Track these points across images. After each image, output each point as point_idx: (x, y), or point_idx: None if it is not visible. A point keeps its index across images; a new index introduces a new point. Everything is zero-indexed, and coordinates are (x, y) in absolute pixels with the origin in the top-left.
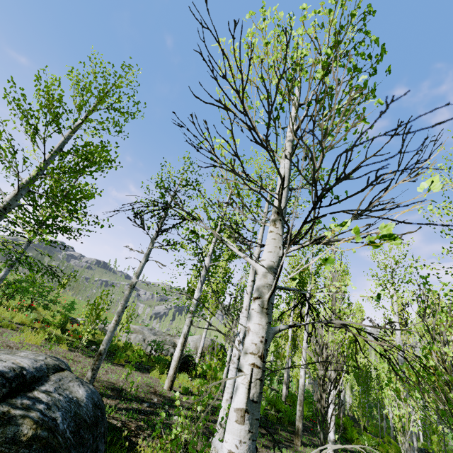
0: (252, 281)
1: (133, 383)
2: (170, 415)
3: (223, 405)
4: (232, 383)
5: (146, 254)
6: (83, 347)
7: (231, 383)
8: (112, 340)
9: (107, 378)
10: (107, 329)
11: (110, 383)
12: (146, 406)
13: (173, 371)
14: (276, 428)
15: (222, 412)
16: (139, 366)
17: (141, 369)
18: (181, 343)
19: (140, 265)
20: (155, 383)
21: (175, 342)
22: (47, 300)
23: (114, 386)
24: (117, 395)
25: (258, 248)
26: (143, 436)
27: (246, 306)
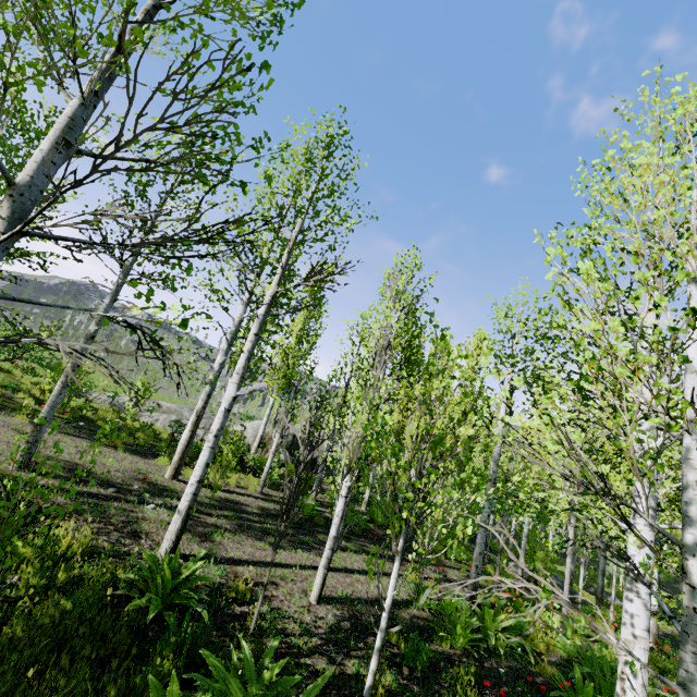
0: (254, 335)
1: (95, 464)
2: (146, 504)
3: (186, 490)
4: (202, 465)
5: (112, 291)
6: (62, 423)
7: (200, 466)
8: (125, 420)
9: (73, 458)
10: (127, 406)
11: (72, 463)
12: (112, 492)
13: (179, 456)
14: (314, 530)
15: (183, 498)
16: (146, 451)
17: (145, 455)
18: (192, 422)
19: (102, 307)
20: (152, 470)
21: (230, 428)
22: (42, 363)
23: (76, 467)
24: (74, 477)
25: (273, 288)
26: (76, 519)
27: (239, 369)
